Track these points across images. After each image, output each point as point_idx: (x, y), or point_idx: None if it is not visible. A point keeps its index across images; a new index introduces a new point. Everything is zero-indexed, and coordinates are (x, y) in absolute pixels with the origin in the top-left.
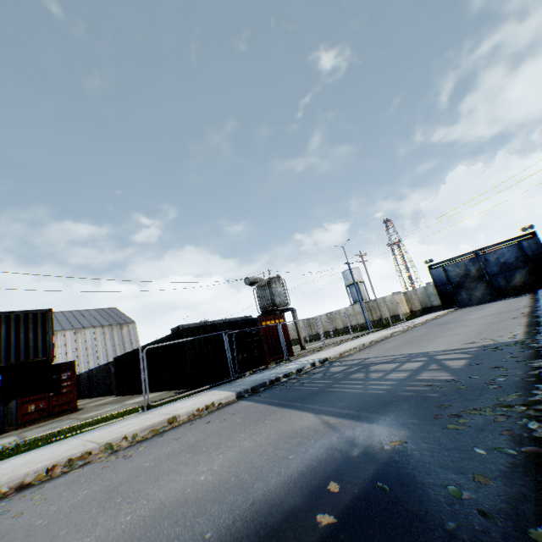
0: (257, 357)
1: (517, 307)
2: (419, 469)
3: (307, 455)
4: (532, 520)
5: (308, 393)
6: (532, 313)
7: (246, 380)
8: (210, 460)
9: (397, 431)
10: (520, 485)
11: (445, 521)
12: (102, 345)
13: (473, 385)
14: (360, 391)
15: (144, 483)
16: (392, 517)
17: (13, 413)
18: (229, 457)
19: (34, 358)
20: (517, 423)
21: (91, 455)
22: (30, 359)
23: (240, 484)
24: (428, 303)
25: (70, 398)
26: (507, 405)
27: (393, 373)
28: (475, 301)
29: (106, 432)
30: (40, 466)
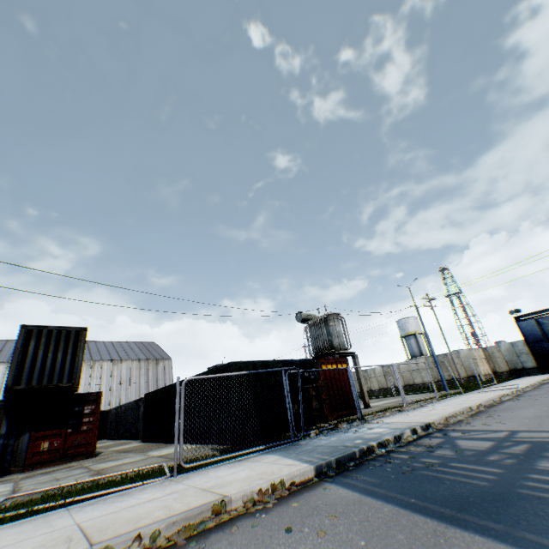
0: (315, 411)
1: None
2: None
3: None
4: None
5: (477, 492)
6: None
7: (316, 444)
8: None
9: None
10: None
11: None
12: (136, 381)
13: None
14: None
15: None
16: None
17: (23, 449)
18: None
19: (57, 383)
20: None
21: None
22: (52, 383)
23: None
24: (517, 364)
25: (89, 438)
26: None
27: None
28: None
29: (112, 511)
30: None
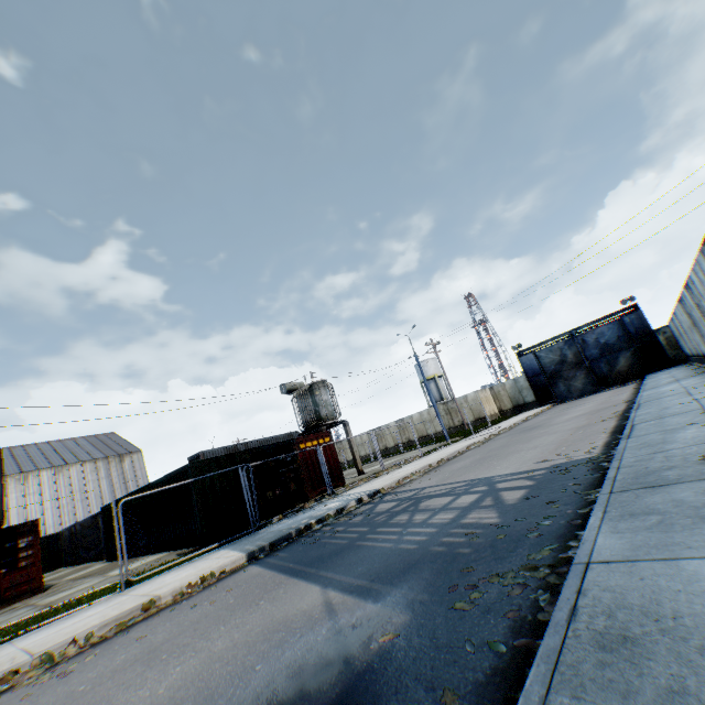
0: (294, 493)
1: (615, 403)
2: (391, 683)
3: (279, 662)
4: None
5: (333, 550)
6: (625, 413)
7: (270, 530)
8: (161, 676)
9: (398, 615)
10: None
11: None
12: (95, 487)
13: (514, 533)
14: (390, 546)
15: None
16: None
17: None
18: (187, 670)
19: None
20: (530, 598)
21: (18, 674)
22: None
23: None
24: (520, 400)
25: (33, 573)
26: (534, 566)
27: (441, 512)
28: (576, 394)
29: (54, 631)
30: None
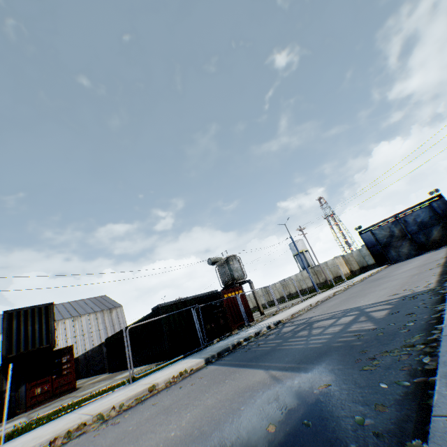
0: (223, 326)
1: (435, 259)
2: (337, 406)
3: (255, 404)
4: (410, 435)
5: (262, 352)
6: (446, 263)
7: (214, 347)
8: (180, 418)
9: (325, 376)
10: (407, 409)
11: (348, 444)
12: (96, 329)
13: (389, 331)
14: (302, 346)
15: (127, 443)
16: (310, 446)
17: (23, 397)
18: (195, 414)
19: (39, 346)
20: (415, 359)
21: (85, 425)
22: (36, 347)
23: (201, 435)
24: (364, 263)
25: (70, 378)
26: (411, 345)
27: (330, 327)
28: (403, 257)
29: (98, 404)
30: (44, 439)
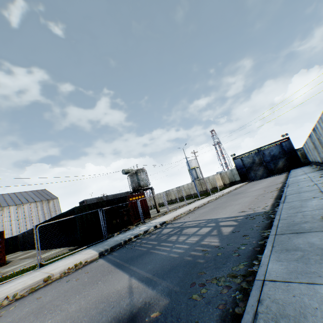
0: (126, 221)
1: (276, 183)
2: None
3: None
4: None
5: (139, 253)
6: (281, 188)
7: (112, 240)
8: None
9: (163, 299)
10: None
11: None
12: (36, 214)
13: (226, 252)
14: (166, 254)
15: None
16: None
17: None
18: None
19: None
20: (232, 296)
21: None
22: None
23: None
24: (233, 179)
25: (0, 256)
26: (235, 275)
27: (192, 236)
28: (258, 177)
29: (0, 291)
30: None
